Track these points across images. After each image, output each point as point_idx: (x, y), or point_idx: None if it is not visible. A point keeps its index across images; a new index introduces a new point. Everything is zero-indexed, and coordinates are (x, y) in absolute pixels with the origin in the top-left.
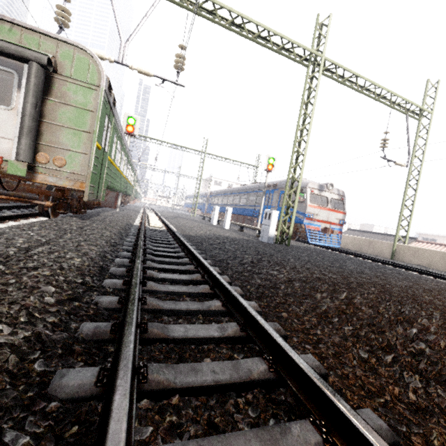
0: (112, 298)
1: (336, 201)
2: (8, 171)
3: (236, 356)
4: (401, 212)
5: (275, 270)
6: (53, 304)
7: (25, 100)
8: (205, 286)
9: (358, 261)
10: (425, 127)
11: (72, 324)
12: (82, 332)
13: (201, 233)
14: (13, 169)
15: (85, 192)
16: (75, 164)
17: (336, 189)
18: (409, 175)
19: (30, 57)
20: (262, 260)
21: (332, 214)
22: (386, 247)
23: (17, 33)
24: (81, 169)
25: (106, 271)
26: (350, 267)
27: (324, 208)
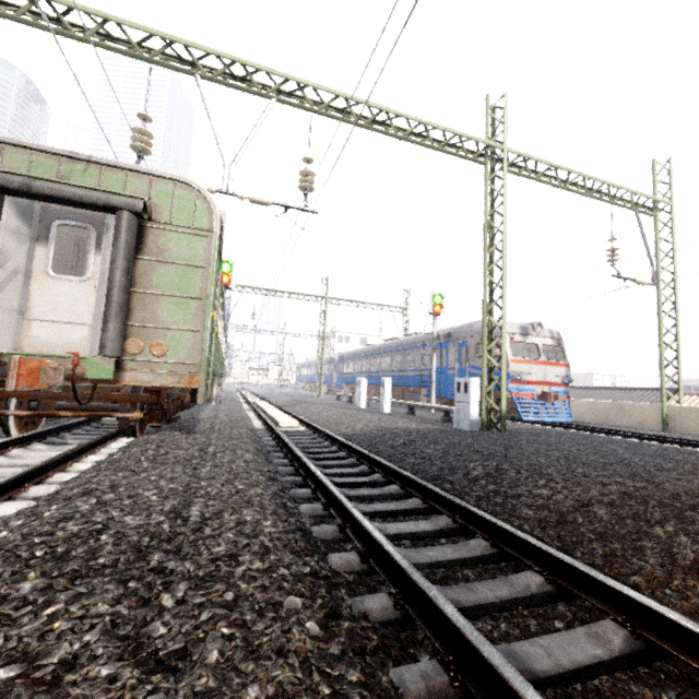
0: (380, 598)
1: (548, 348)
2: (87, 375)
3: (667, 698)
4: (662, 355)
5: (542, 487)
6: (324, 637)
7: (113, 266)
8: (478, 541)
9: (628, 445)
10: (666, 225)
11: (380, 677)
12: (411, 694)
13: (359, 427)
14: (94, 370)
15: (199, 391)
16: (181, 348)
17: (546, 330)
18: (660, 297)
19: (119, 205)
20: (503, 469)
21: (549, 370)
22: (649, 413)
23: (95, 174)
24: (191, 355)
25: (310, 535)
26: (633, 459)
27: (535, 361)
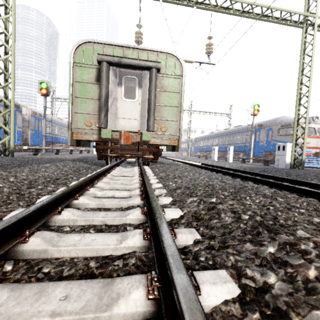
0: None
1: (318, 130)
2: (143, 139)
3: None
4: None
5: None
6: None
7: (151, 93)
8: None
9: None
10: None
11: None
12: None
13: (227, 166)
14: (145, 137)
15: (179, 146)
16: (171, 128)
17: None
18: None
19: (152, 66)
20: None
21: None
22: None
23: (136, 54)
24: (175, 131)
25: None
26: None
27: (313, 136)
